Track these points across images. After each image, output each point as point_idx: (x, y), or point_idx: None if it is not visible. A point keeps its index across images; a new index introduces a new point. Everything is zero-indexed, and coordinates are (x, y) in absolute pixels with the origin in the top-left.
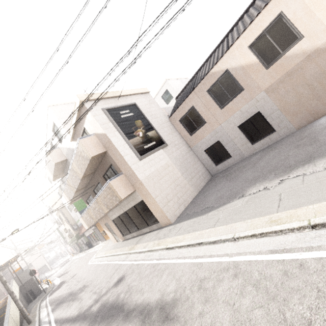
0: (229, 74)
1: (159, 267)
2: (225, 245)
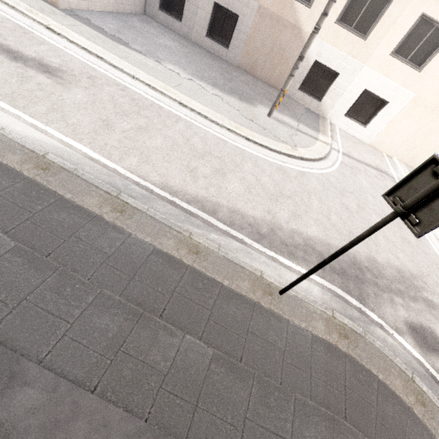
0: None
1: (33, 35)
2: (124, 75)
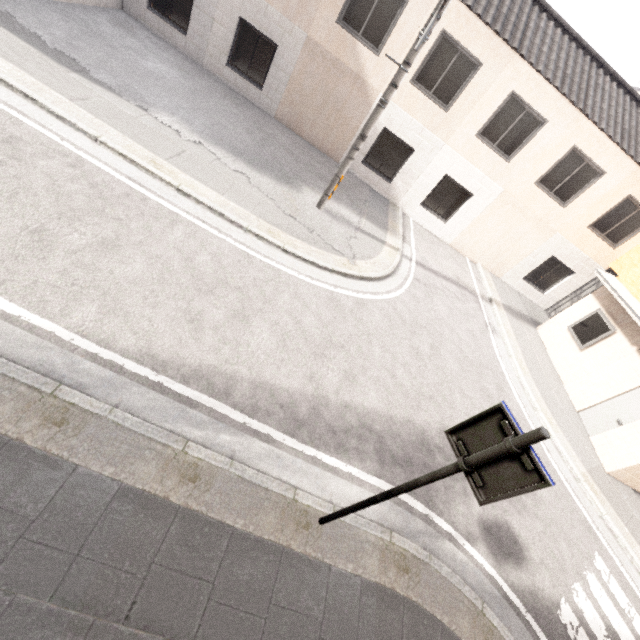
0: None
1: None
2: (77, 135)
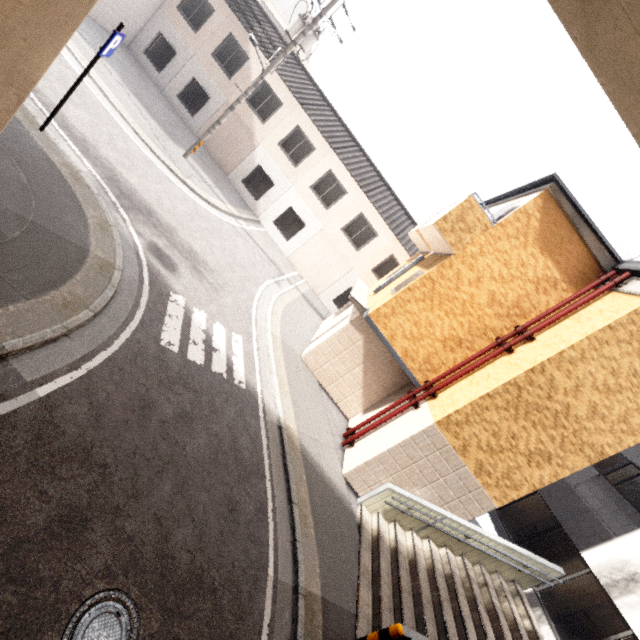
0: (246, 62)
1: None
2: None
